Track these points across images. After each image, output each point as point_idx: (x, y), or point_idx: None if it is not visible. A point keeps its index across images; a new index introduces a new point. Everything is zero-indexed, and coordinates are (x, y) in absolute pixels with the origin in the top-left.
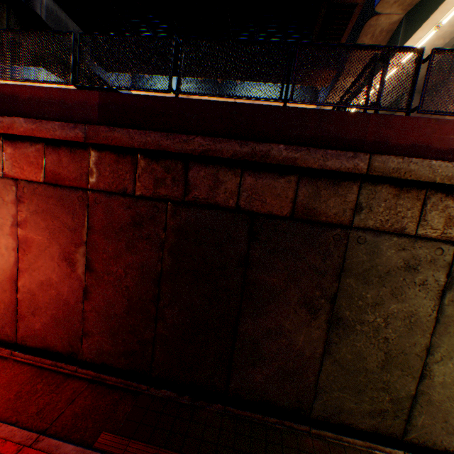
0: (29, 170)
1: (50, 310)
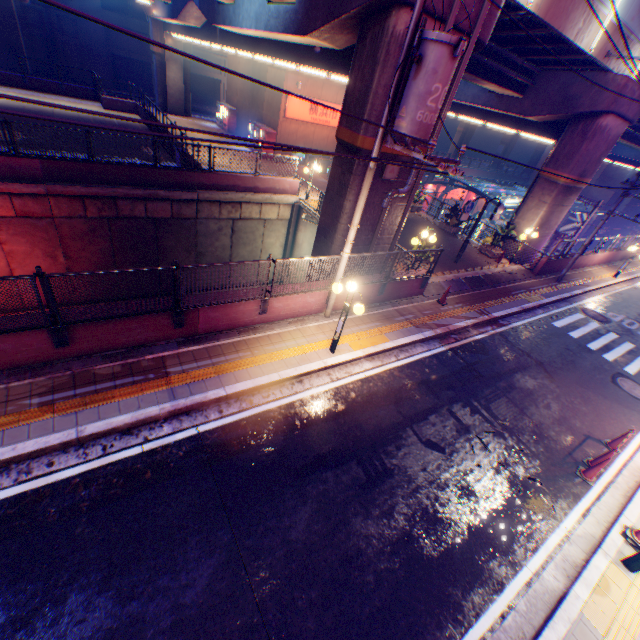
0: (1, 211)
1: None
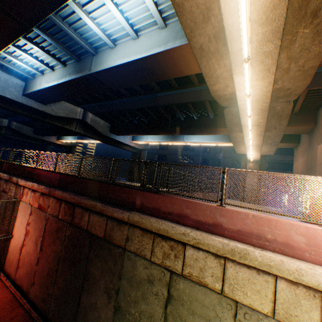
0: (35, 202)
1: (27, 266)
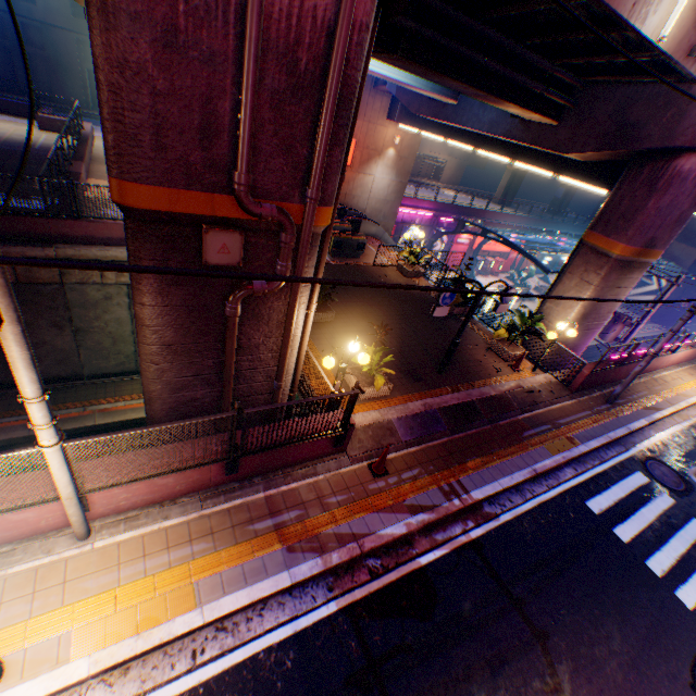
0: None
1: None
